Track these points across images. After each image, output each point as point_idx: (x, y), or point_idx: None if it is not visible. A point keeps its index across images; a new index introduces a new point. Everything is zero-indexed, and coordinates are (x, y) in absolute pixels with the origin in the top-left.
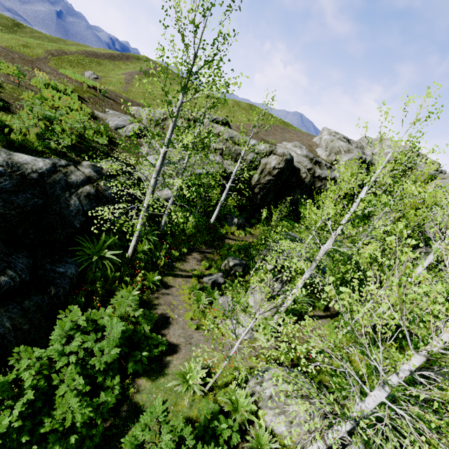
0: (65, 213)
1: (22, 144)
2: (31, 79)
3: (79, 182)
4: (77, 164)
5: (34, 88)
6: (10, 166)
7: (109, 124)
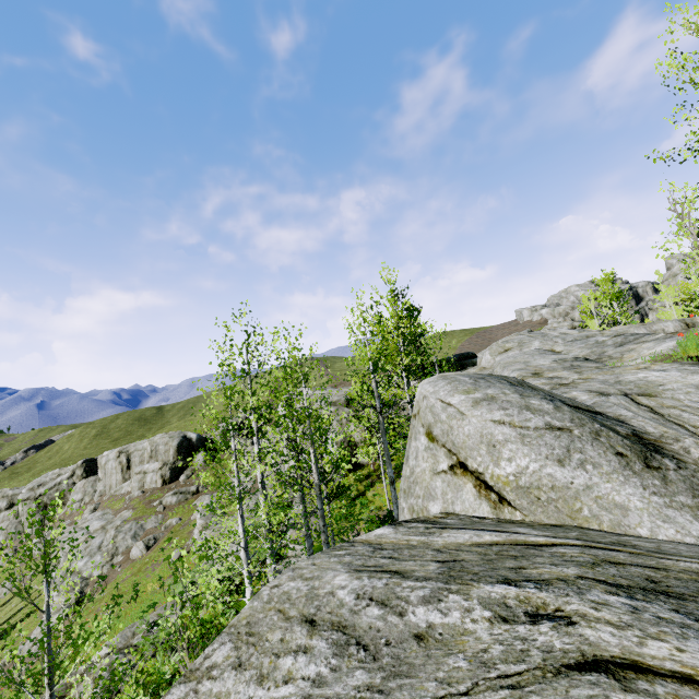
0: None
1: None
2: None
3: None
4: None
5: None
6: None
7: None
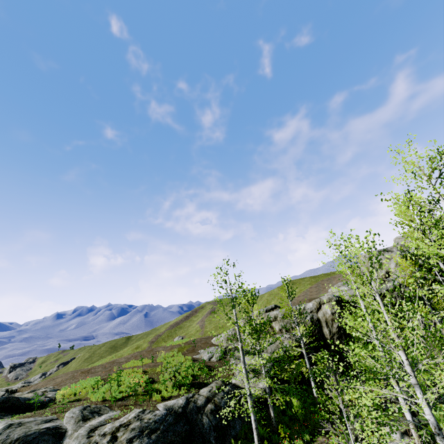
0: (203, 432)
1: (167, 395)
2: (156, 359)
3: (203, 403)
4: (198, 393)
5: (159, 363)
6: (168, 409)
7: (204, 359)
